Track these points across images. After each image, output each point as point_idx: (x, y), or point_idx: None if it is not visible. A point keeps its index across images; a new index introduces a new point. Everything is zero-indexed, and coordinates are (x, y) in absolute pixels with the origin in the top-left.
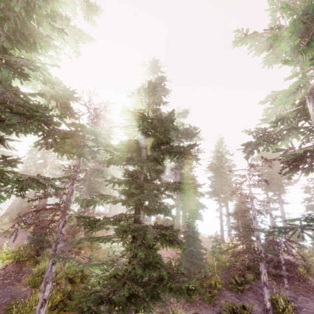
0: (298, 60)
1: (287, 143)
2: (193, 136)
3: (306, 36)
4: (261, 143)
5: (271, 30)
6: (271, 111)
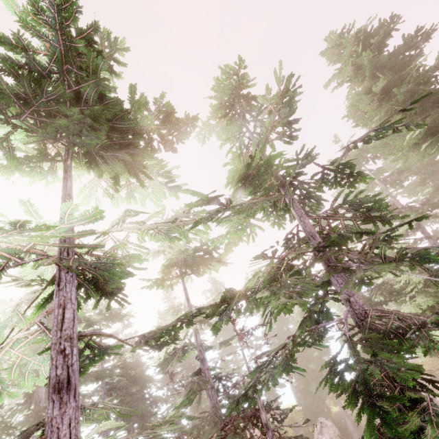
0: (182, 280)
1: (193, 352)
2: (121, 316)
3: (179, 267)
4: (170, 360)
5: (157, 249)
6: (178, 314)
